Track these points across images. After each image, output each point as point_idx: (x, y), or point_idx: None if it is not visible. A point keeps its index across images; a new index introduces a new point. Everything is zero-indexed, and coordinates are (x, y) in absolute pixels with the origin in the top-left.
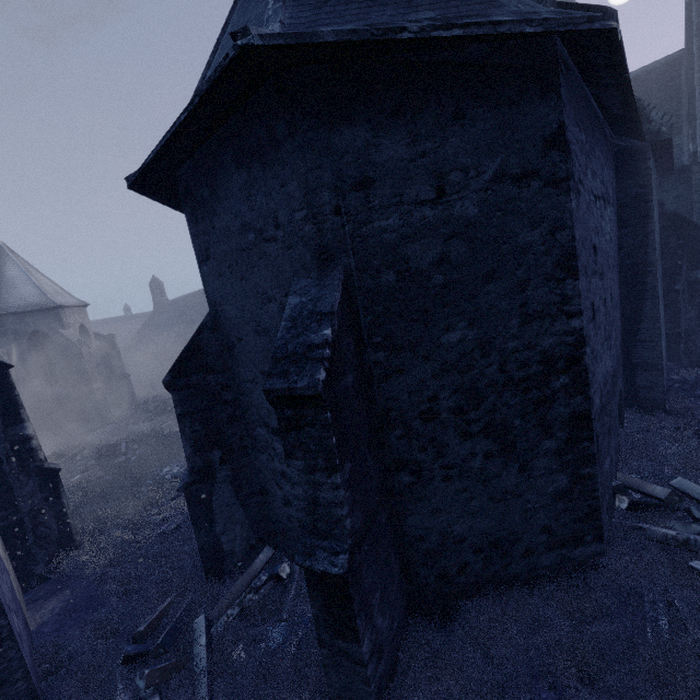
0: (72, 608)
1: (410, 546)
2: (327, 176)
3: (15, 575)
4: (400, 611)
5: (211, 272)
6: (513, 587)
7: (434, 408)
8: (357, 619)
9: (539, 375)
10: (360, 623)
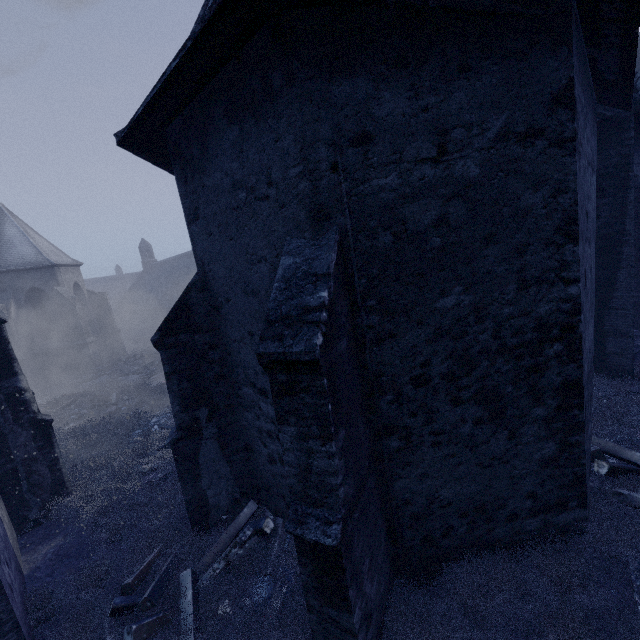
0: (64, 554)
1: (397, 509)
2: (325, 130)
3: (10, 521)
4: (386, 574)
5: (200, 232)
6: (496, 551)
7: (426, 374)
8: (349, 590)
9: (533, 342)
10: (351, 593)
